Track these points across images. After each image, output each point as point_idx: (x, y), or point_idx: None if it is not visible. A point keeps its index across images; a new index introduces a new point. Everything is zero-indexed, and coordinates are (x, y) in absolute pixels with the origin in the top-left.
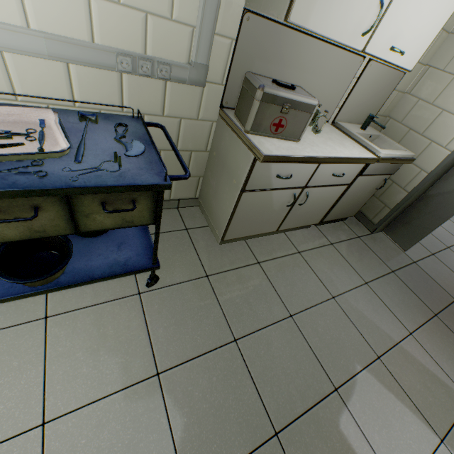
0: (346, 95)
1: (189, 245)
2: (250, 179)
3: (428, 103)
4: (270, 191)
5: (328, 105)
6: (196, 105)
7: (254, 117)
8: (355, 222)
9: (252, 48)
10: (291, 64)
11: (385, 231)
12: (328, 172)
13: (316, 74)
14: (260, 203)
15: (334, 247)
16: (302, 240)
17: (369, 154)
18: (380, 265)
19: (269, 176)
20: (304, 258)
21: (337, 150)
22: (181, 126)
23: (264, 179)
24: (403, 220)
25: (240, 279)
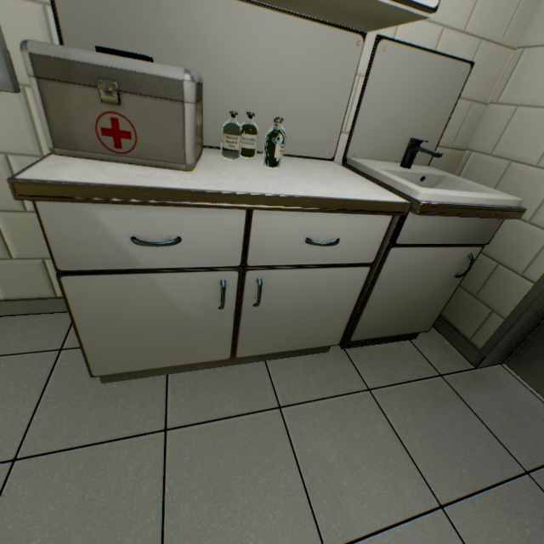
0: (353, 109)
1: (39, 381)
2: (52, 244)
3: (537, 108)
4: (144, 274)
5: (319, 128)
6: (28, 129)
7: (45, 115)
8: (439, 342)
9: (96, 20)
10: (201, 51)
11: (509, 364)
12: (289, 234)
13: (265, 70)
14: (138, 302)
15: (372, 398)
16: (299, 379)
17: (389, 197)
18: (490, 451)
19: (112, 239)
20: (286, 422)
21: (295, 186)
22: (15, 168)
23: (103, 247)
24: (542, 341)
25: (90, 472)
